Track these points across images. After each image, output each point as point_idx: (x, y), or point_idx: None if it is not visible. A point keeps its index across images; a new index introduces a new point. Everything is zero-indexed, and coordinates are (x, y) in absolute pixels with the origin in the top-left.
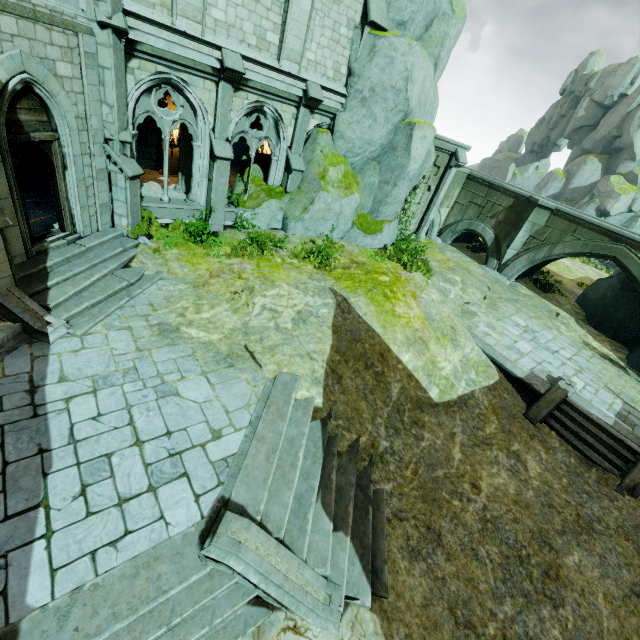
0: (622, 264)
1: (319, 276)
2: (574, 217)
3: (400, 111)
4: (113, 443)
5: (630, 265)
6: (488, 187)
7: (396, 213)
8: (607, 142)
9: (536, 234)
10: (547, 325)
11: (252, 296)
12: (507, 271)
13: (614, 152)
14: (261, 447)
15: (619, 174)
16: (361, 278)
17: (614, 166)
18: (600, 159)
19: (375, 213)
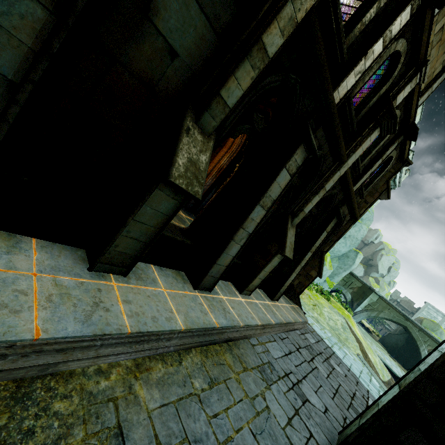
0: (409, 331)
1: (331, 305)
2: (389, 303)
3: (354, 245)
4: (356, 371)
5: (412, 332)
6: (350, 274)
7: (338, 280)
8: (366, 260)
9: (371, 304)
10: (383, 352)
11: (320, 309)
12: (356, 317)
13: (369, 265)
14: (382, 385)
15: (371, 277)
16: (341, 310)
17: (369, 272)
18: (363, 266)
19: (331, 278)
